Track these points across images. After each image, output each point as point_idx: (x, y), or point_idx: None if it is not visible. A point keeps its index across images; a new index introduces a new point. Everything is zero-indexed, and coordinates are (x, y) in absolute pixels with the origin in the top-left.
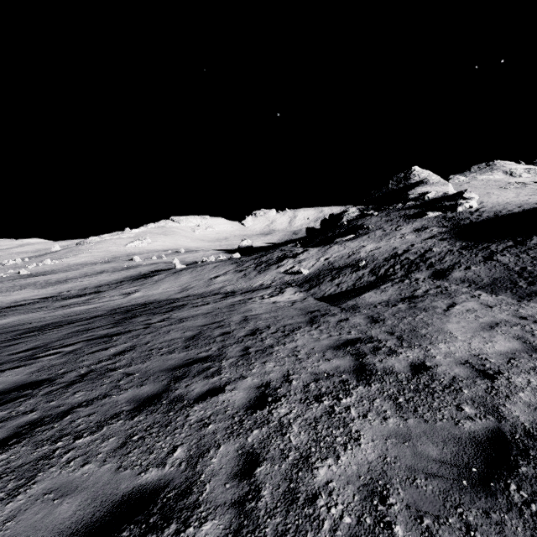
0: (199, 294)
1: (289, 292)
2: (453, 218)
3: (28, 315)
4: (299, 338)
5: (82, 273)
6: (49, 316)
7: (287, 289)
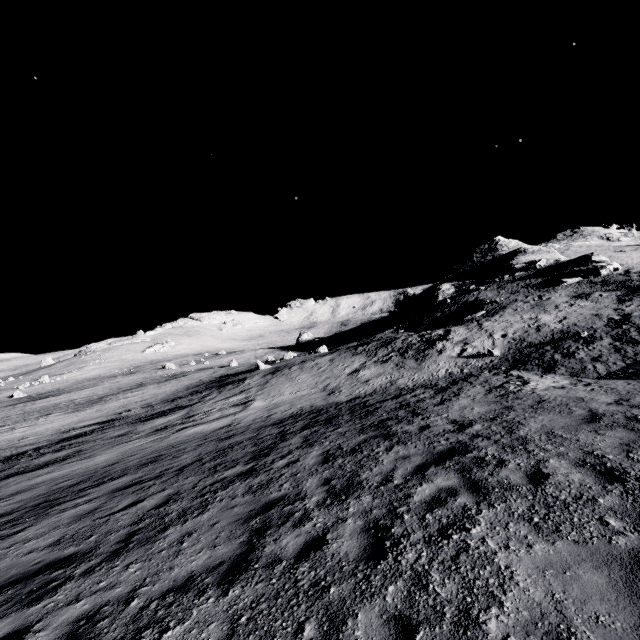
0: (371, 392)
1: (530, 376)
2: (607, 282)
3: (125, 446)
4: None
5: (112, 388)
6: (177, 444)
7: (516, 373)
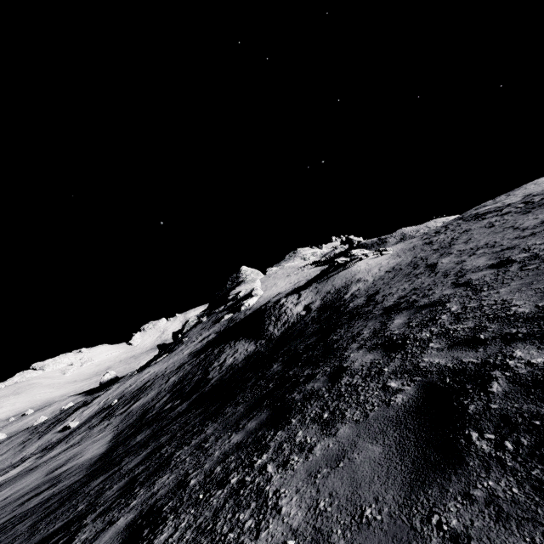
0: None
1: (25, 463)
2: (233, 319)
3: None
4: None
5: None
6: None
7: (28, 459)
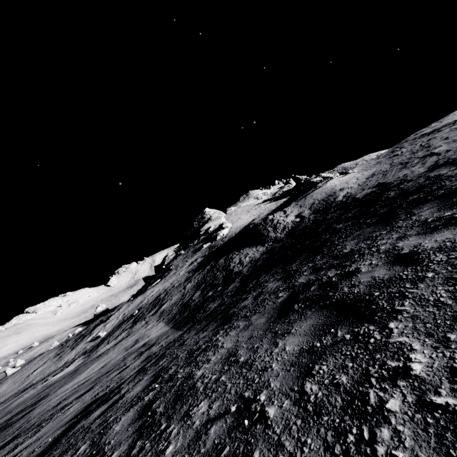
0: (4, 400)
1: (75, 363)
2: (213, 246)
3: None
4: (0, 420)
5: None
6: None
7: (76, 360)
